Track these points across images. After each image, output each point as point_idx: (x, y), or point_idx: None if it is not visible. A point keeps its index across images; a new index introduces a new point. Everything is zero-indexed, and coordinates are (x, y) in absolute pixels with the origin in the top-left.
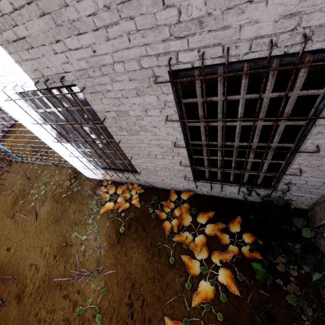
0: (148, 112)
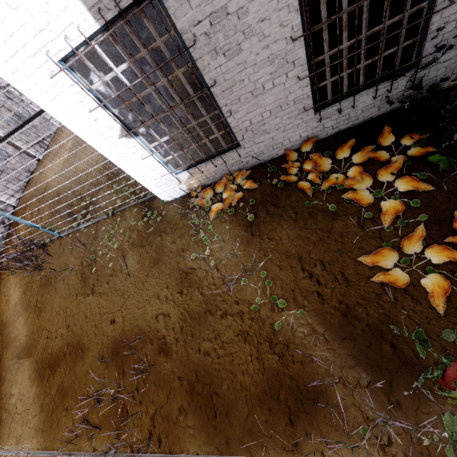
0: None
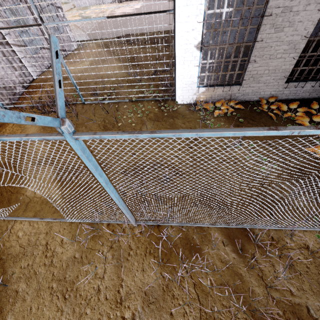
0: (307, 7)
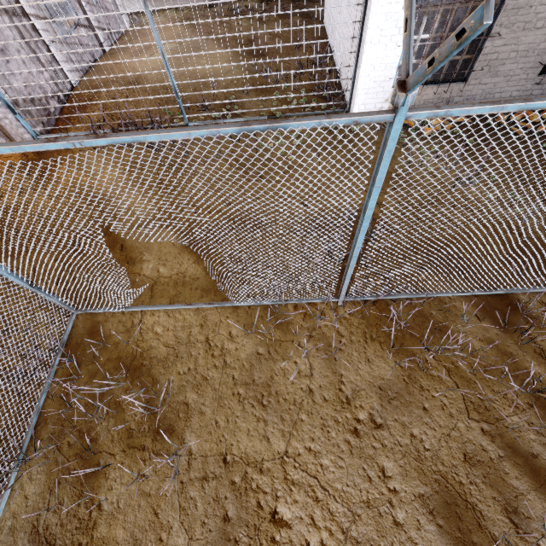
0: None
